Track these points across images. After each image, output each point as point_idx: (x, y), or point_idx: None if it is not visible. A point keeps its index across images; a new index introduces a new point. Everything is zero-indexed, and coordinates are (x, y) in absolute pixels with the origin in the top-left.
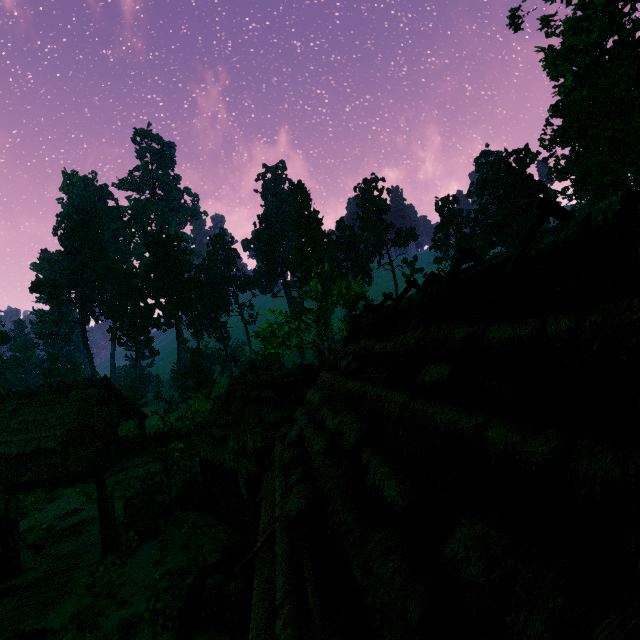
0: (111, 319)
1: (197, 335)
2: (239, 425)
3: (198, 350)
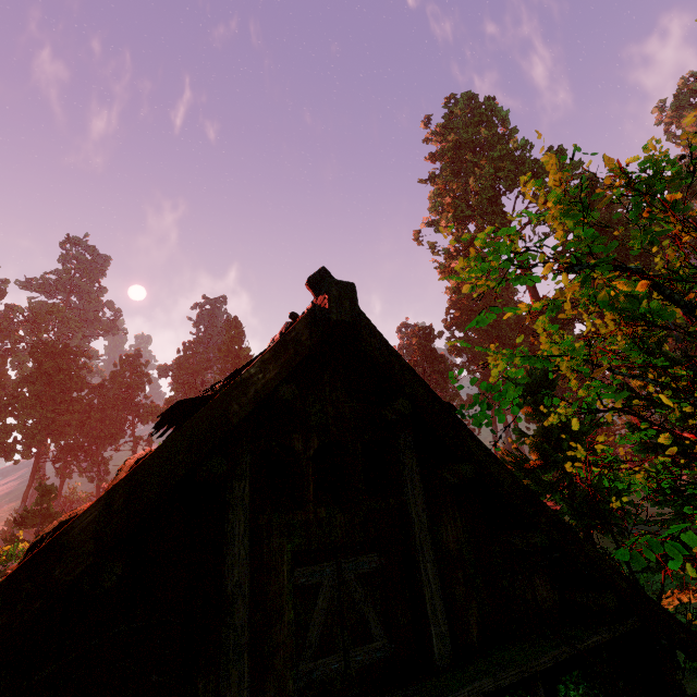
0: None
1: (64, 471)
2: None
3: (53, 488)
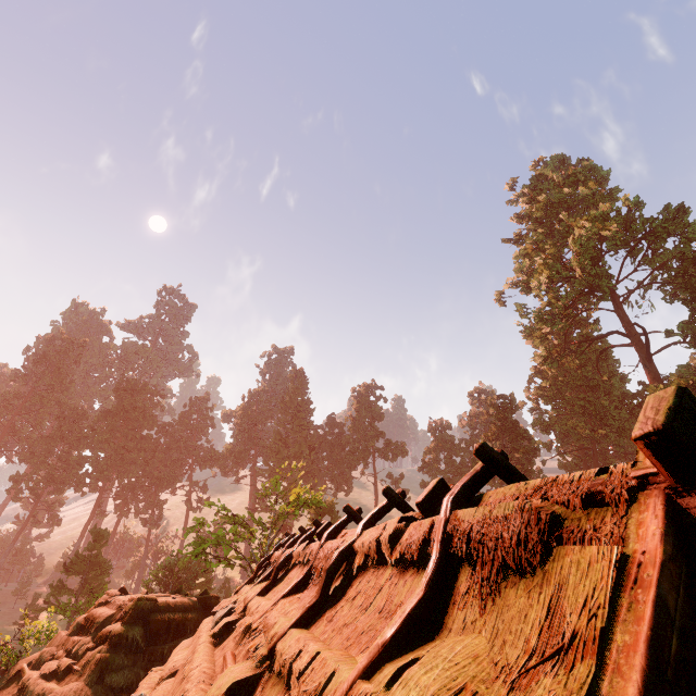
0: (25, 463)
1: (122, 509)
2: (67, 681)
3: (106, 533)
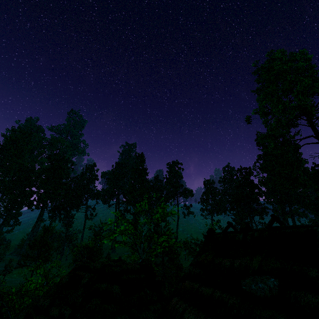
0: (1, 193)
1: (52, 218)
2: None
3: (50, 228)
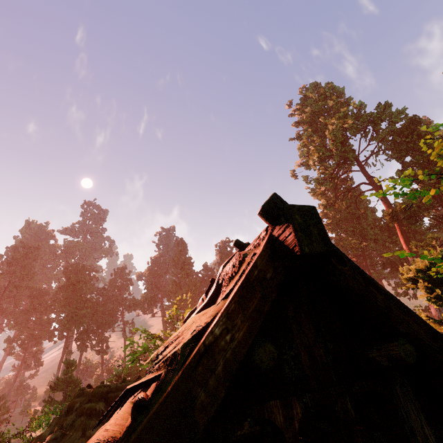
0: (13, 330)
1: (82, 347)
2: (64, 440)
3: (74, 362)
